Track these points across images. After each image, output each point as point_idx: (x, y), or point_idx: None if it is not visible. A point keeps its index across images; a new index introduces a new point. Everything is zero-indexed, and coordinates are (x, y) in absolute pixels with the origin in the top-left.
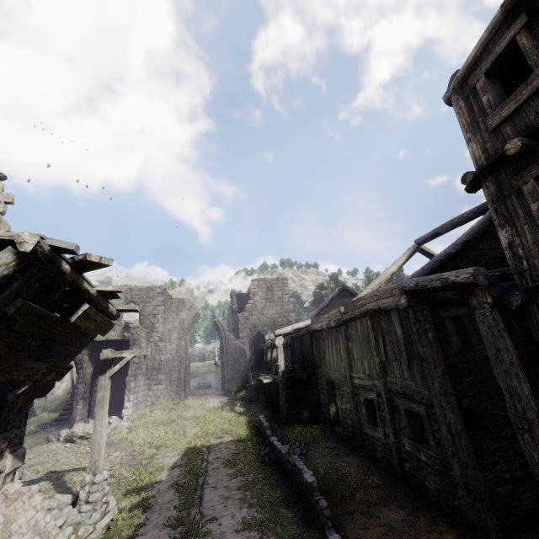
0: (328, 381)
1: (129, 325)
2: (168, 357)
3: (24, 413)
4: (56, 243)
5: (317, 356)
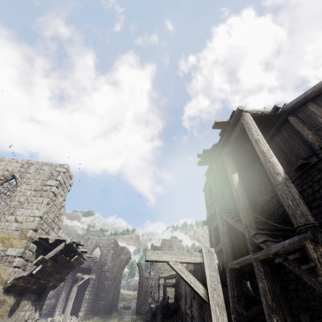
0: (182, 311)
1: (95, 258)
2: (109, 282)
3: (46, 296)
4: (74, 240)
5: (180, 294)
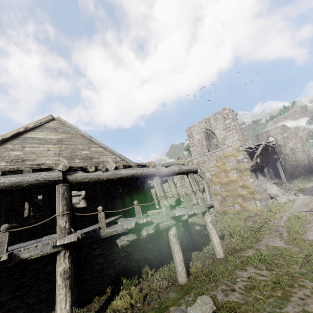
0: None
1: None
2: (298, 155)
3: (263, 171)
4: (266, 142)
5: None
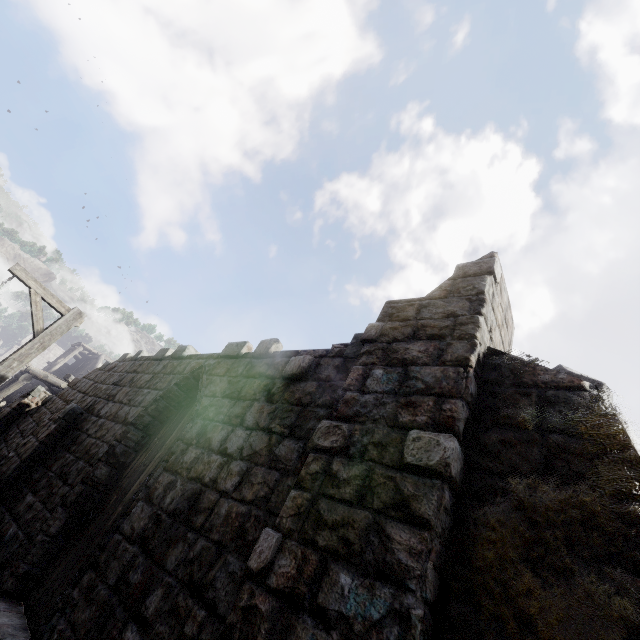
0: None
1: None
2: None
3: None
4: None
5: None
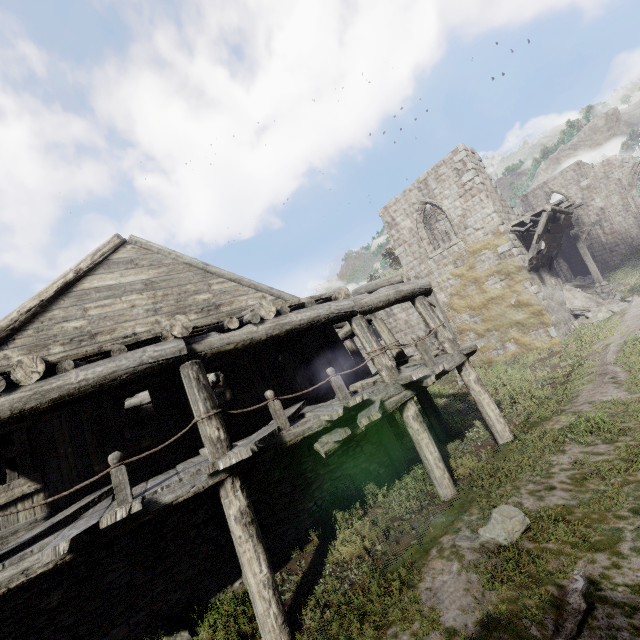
0: None
1: None
2: (617, 220)
3: (553, 266)
4: (554, 204)
5: None
